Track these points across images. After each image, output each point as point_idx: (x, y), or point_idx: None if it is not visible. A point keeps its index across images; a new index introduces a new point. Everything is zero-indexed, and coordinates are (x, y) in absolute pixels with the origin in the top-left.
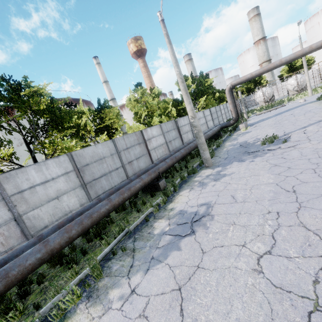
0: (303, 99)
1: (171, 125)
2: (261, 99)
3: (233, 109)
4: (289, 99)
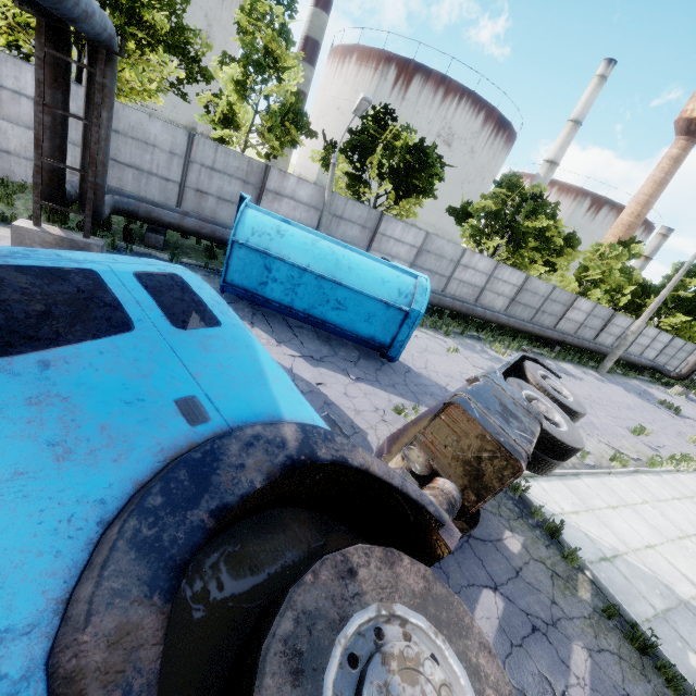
0: None
1: (606, 313)
2: None
3: (692, 364)
4: None
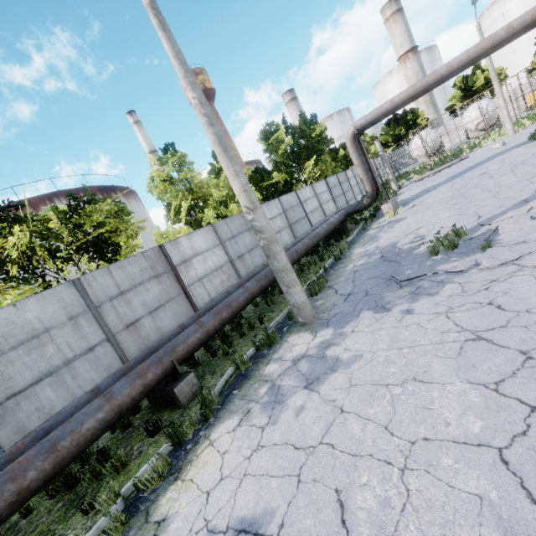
0: (499, 143)
1: (240, 221)
2: (420, 152)
3: (365, 176)
4: (472, 146)
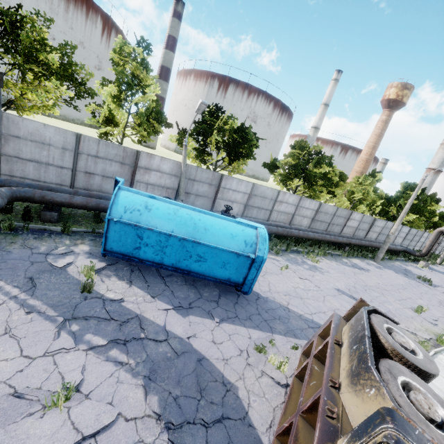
0: None
1: (370, 219)
2: None
3: (427, 246)
4: None
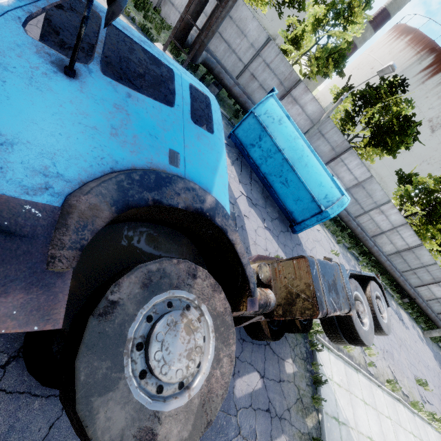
0: None
1: None
2: None
3: None
4: None
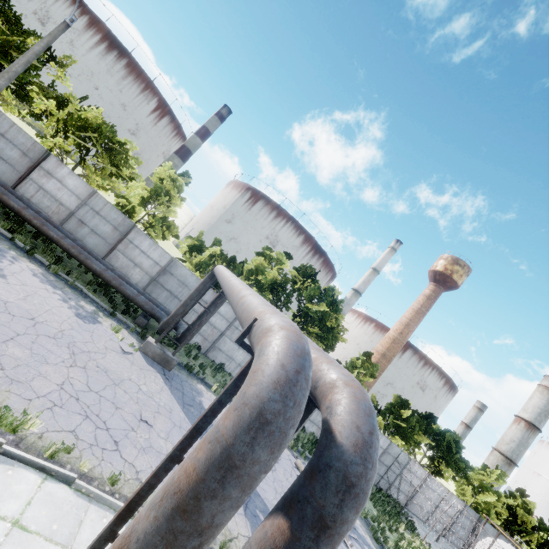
0: None
1: (118, 218)
2: None
3: (180, 305)
4: None
